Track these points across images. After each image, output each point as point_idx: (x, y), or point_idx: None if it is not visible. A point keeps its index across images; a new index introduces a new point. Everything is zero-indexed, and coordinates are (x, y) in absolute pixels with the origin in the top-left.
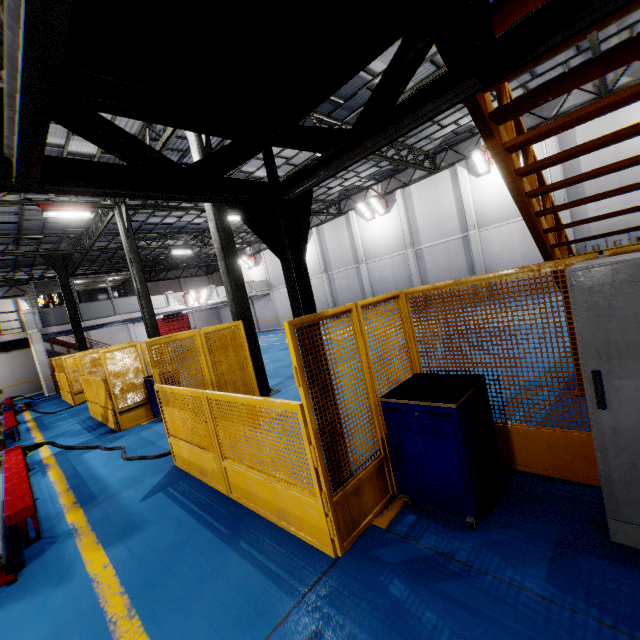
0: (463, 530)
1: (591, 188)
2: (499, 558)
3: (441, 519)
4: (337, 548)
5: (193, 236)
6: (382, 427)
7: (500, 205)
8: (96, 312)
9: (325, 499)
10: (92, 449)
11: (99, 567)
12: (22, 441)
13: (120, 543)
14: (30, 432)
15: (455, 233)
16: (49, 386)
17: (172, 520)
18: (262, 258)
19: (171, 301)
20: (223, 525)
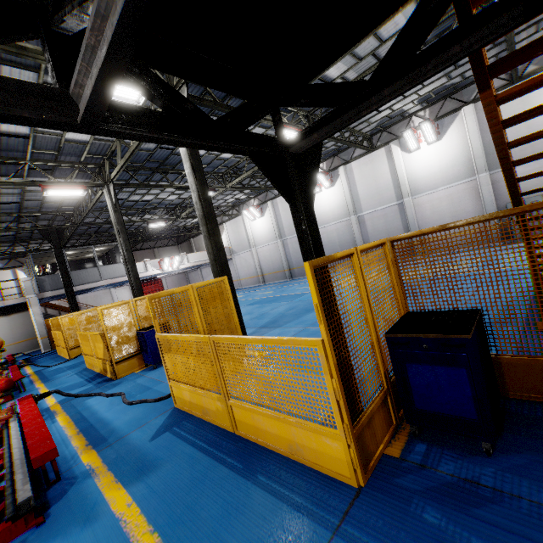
0: (479, 456)
1: None
2: (527, 482)
3: (452, 446)
4: (359, 478)
5: (167, 211)
6: (383, 362)
7: (430, 176)
8: (85, 278)
9: (347, 430)
10: (94, 396)
11: (123, 505)
12: (27, 392)
13: (139, 481)
14: (33, 384)
15: (391, 201)
16: (45, 344)
17: (185, 457)
18: (224, 228)
19: (149, 267)
20: (236, 460)
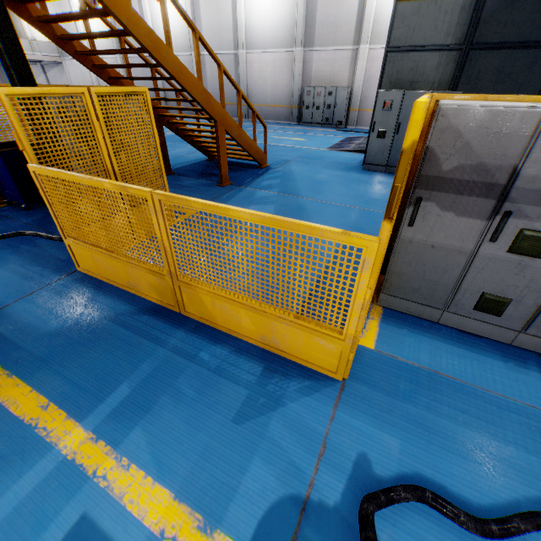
0: (24, 211)
1: (318, 39)
2: (25, 216)
3: (21, 208)
4: None
5: None
6: None
7: (263, 31)
8: None
9: None
10: None
11: None
12: None
13: None
14: None
15: (230, 48)
16: None
17: None
18: None
19: None
20: None
